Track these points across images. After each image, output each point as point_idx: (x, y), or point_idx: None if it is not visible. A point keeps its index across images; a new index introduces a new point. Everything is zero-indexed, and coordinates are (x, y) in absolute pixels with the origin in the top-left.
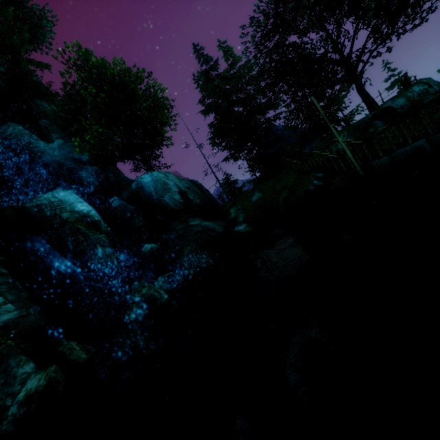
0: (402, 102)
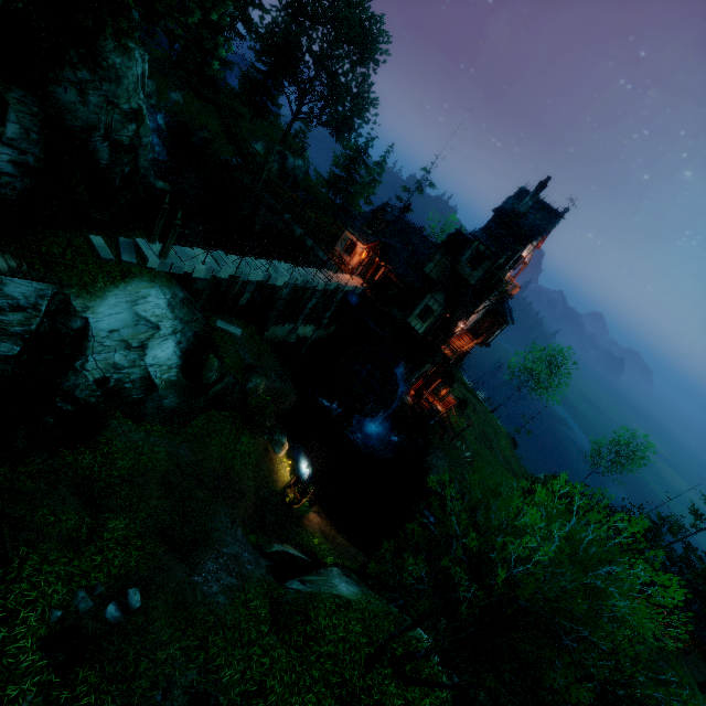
0: (292, 162)
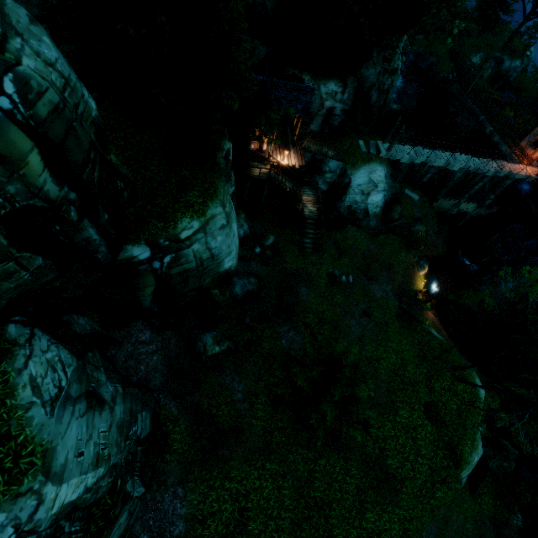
0: (507, 64)
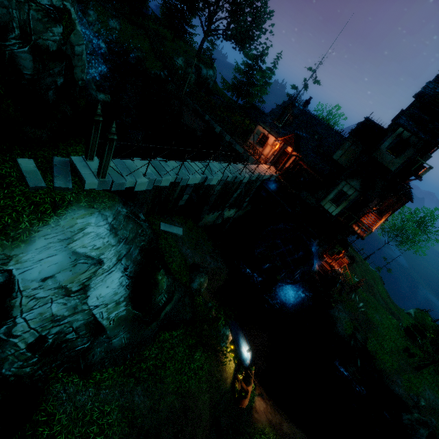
0: (205, 72)
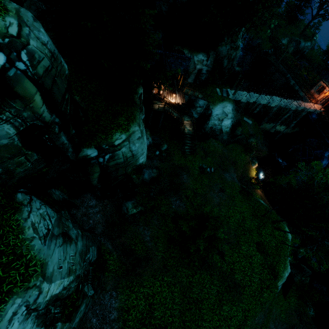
0: (303, 44)
